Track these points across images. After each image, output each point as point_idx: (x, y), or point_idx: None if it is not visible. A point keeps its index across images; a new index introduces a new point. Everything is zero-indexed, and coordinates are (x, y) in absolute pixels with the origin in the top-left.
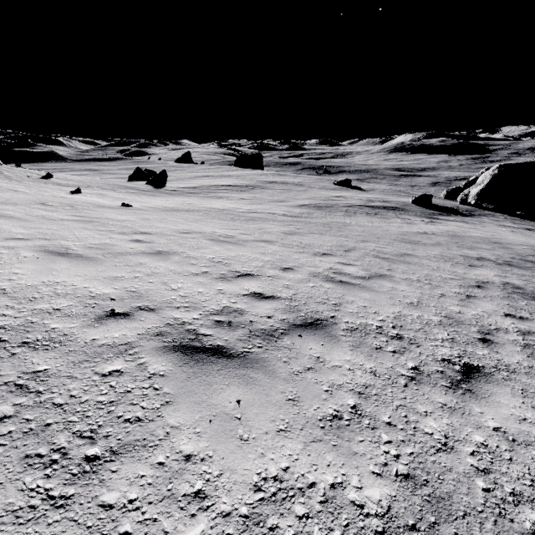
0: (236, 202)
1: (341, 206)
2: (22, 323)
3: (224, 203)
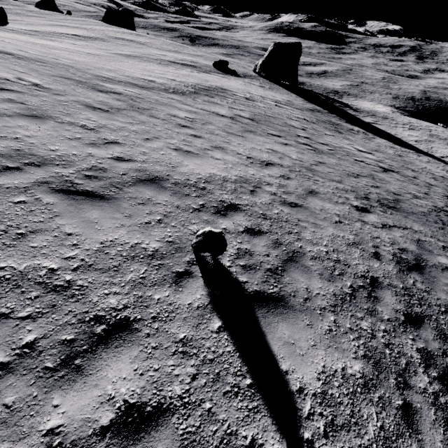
0: (64, 44)
1: (150, 58)
2: None
3: (50, 43)
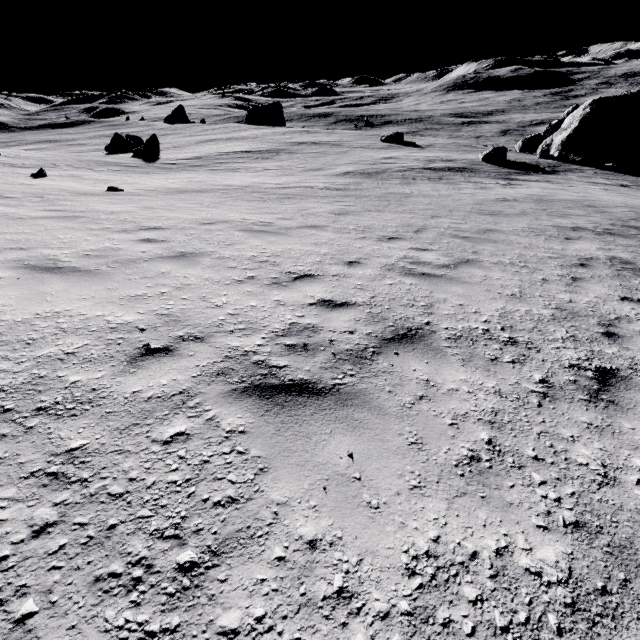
0: (260, 175)
1: (395, 170)
2: (27, 381)
3: (244, 177)
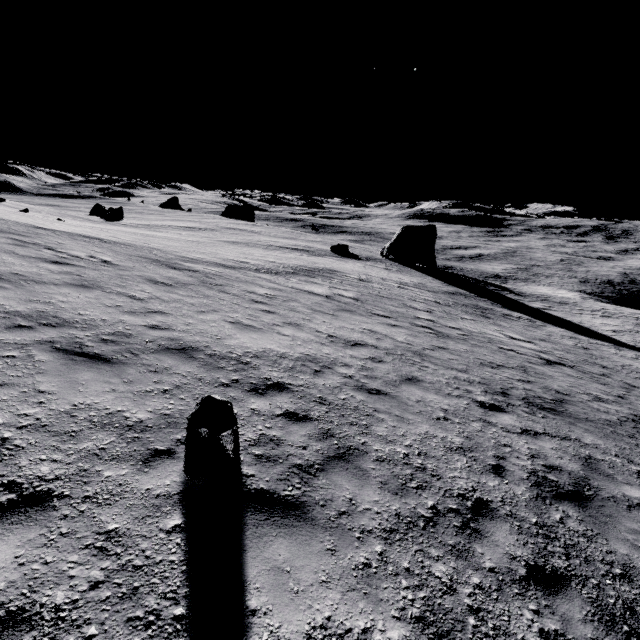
0: (169, 234)
1: (257, 244)
2: None
3: (155, 233)
